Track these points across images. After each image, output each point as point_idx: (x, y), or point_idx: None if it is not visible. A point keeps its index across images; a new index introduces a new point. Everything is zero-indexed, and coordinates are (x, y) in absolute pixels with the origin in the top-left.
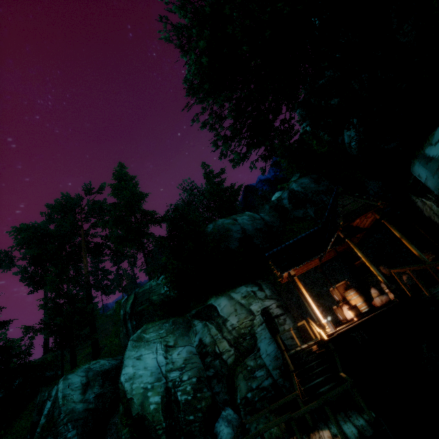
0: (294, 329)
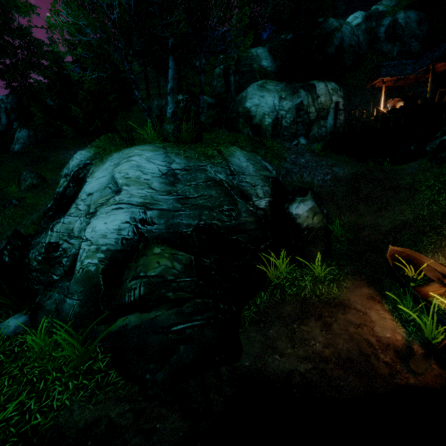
0: (343, 121)
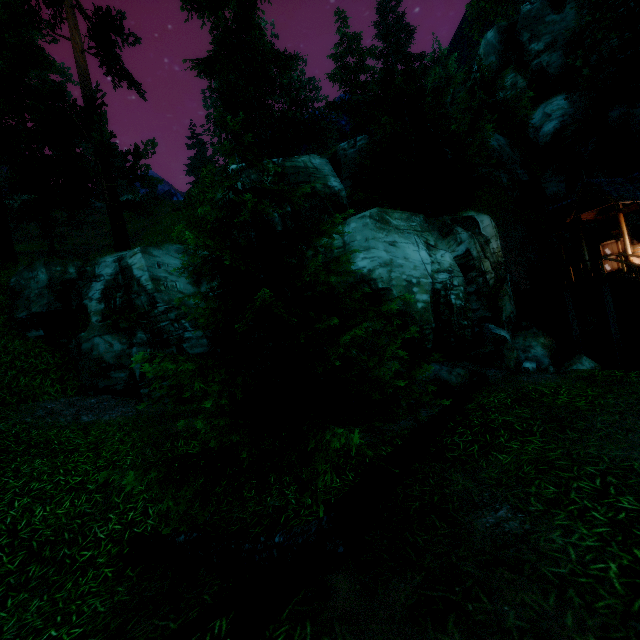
0: None
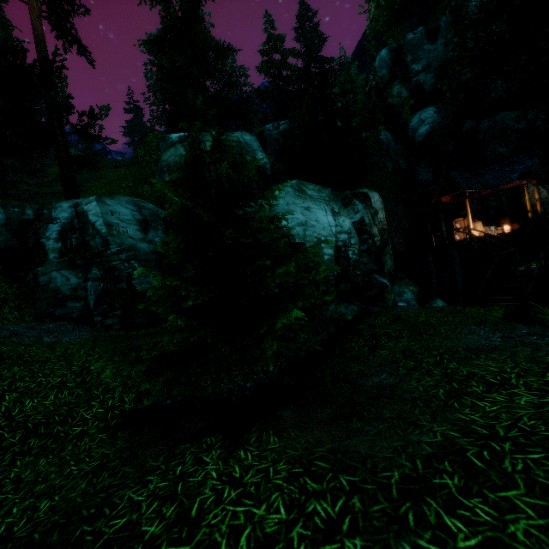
0: None
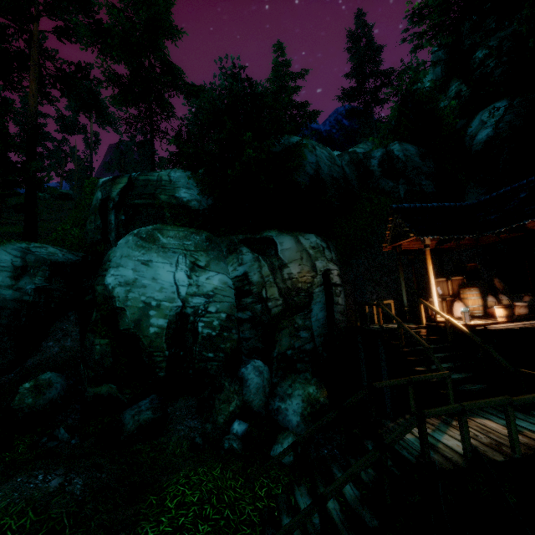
0: (344, 305)
